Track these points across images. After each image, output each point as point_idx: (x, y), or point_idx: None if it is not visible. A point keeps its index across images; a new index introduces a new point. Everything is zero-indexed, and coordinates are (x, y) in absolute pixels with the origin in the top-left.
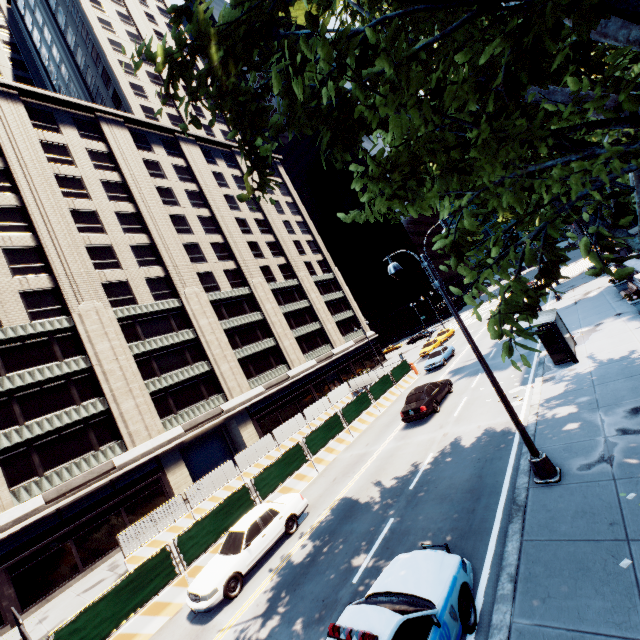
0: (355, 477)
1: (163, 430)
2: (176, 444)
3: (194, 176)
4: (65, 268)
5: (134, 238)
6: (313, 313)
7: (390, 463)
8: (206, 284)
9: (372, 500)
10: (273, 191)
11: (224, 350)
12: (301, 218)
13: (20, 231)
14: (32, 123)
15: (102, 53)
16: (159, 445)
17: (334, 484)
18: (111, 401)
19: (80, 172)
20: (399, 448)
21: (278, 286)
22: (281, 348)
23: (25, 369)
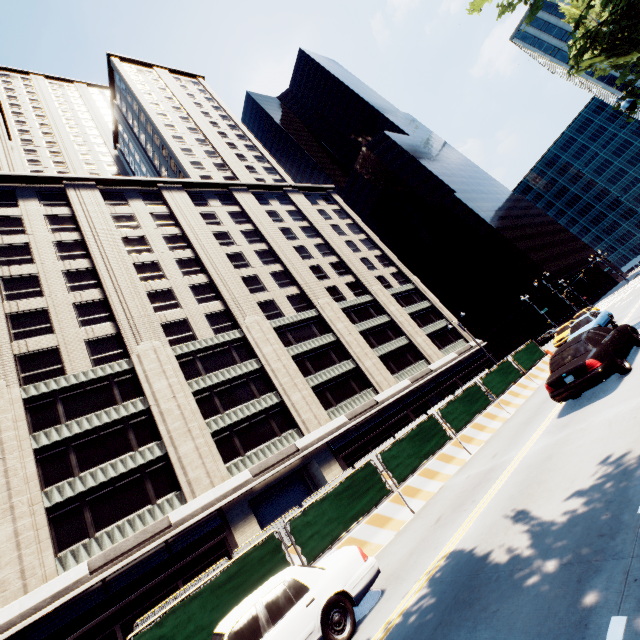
0: (476, 509)
1: (228, 476)
2: (244, 493)
3: (248, 217)
4: (126, 313)
5: (193, 279)
6: (396, 328)
7: (550, 469)
8: (268, 312)
9: (524, 555)
10: (330, 217)
11: (293, 378)
12: (365, 236)
13: (90, 288)
14: (106, 203)
15: (167, 146)
16: (222, 495)
17: (436, 528)
18: (168, 444)
19: (144, 232)
20: (562, 441)
21: (349, 304)
22: (362, 370)
23: (84, 416)
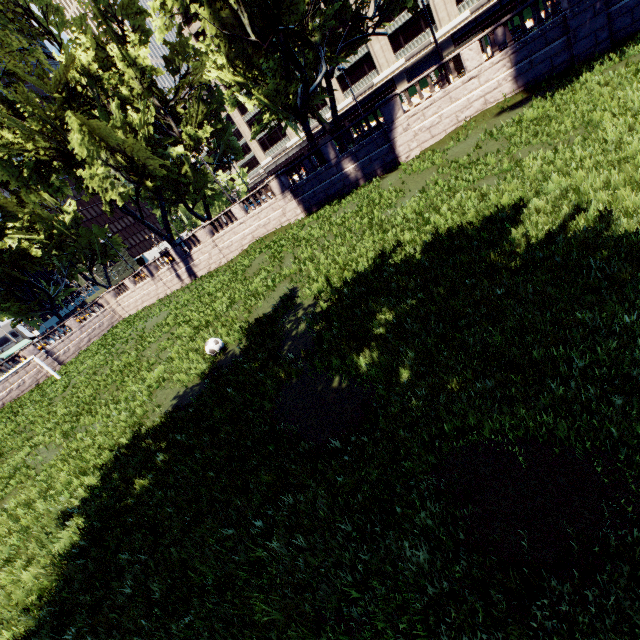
0: None
1: (395, 62)
2: (402, 70)
3: None
4: None
5: None
6: None
7: None
8: None
9: None
10: None
11: None
12: None
13: None
14: None
15: None
16: (392, 72)
17: None
18: (369, 47)
19: None
20: None
21: None
22: None
23: None
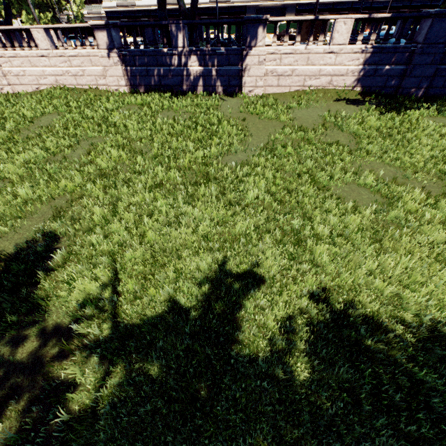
0: None
1: None
2: (255, 5)
3: None
4: None
5: None
6: None
7: None
8: None
9: None
10: None
11: None
12: None
13: None
14: None
15: None
16: (248, 1)
17: None
18: None
19: None
20: None
21: None
22: None
23: None
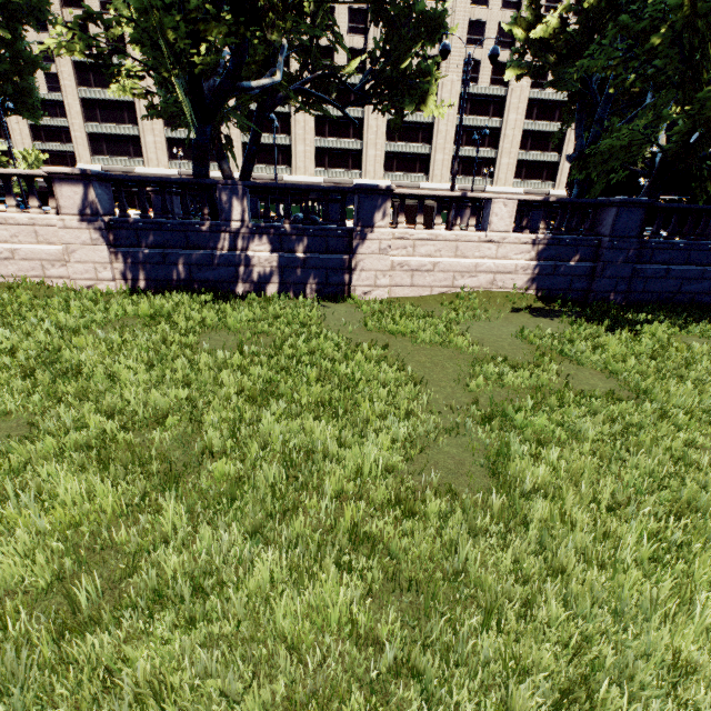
0: None
1: (313, 175)
2: None
3: None
4: None
5: None
6: (498, 138)
7: None
8: None
9: None
10: None
11: (378, 138)
12: None
13: None
14: None
15: None
16: (307, 182)
17: None
18: (293, 141)
19: None
20: None
21: (474, 91)
22: (431, 159)
23: None
